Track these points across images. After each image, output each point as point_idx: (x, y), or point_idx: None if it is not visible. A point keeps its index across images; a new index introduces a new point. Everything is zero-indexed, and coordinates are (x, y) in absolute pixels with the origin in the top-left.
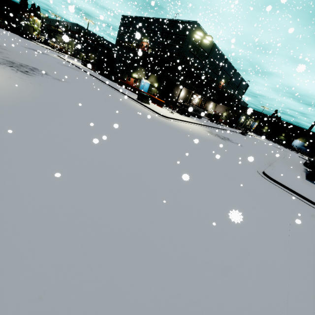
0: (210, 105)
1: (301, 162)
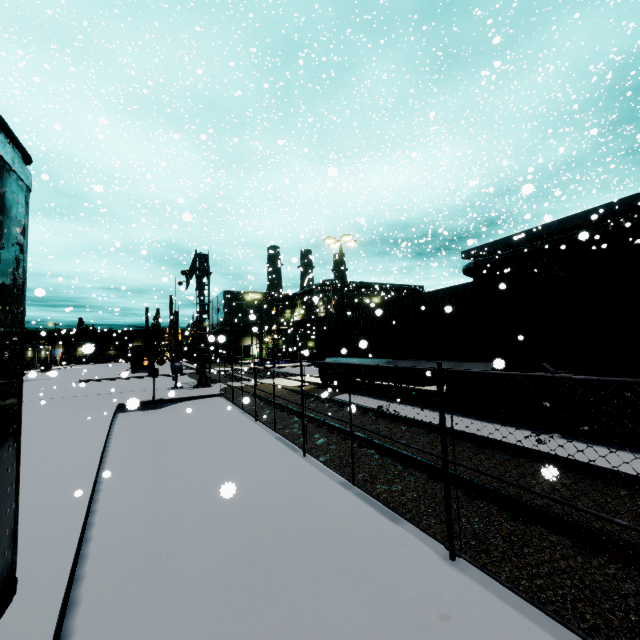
0: None
1: None
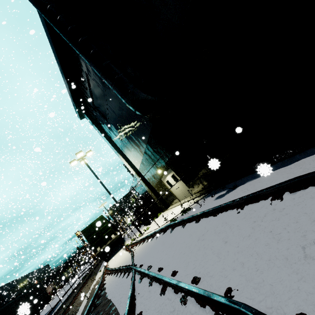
0: None
1: None
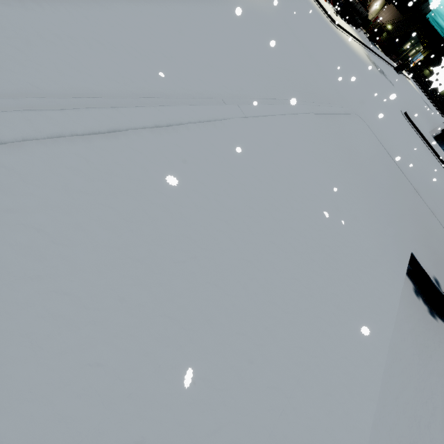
0: (377, 2)
1: (441, 129)
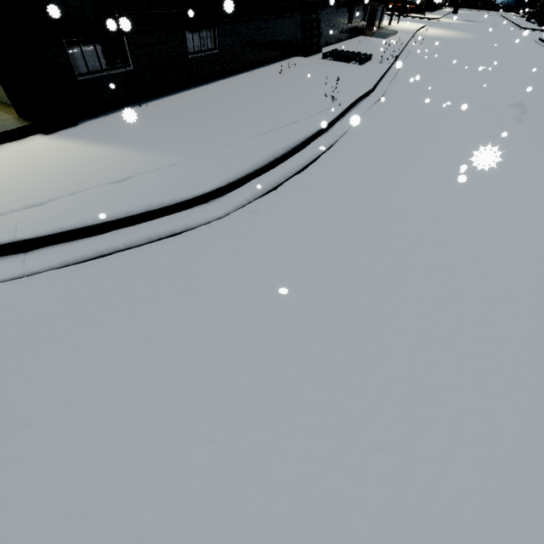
0: None
1: None
